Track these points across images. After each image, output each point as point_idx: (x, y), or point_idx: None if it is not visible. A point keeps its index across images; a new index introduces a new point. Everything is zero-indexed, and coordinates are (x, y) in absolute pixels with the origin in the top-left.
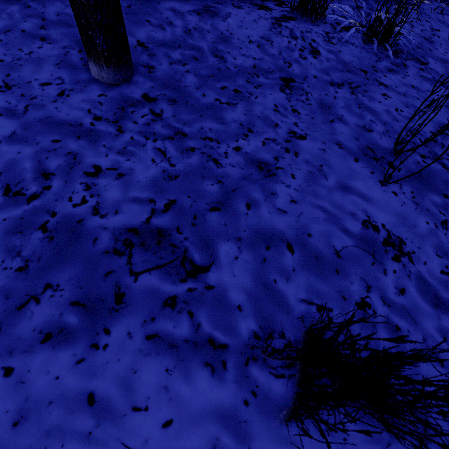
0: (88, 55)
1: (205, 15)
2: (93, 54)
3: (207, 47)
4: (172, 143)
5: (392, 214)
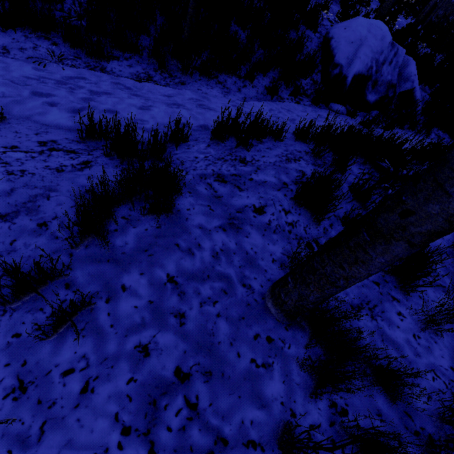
0: None
1: None
2: None
3: None
4: None
5: None
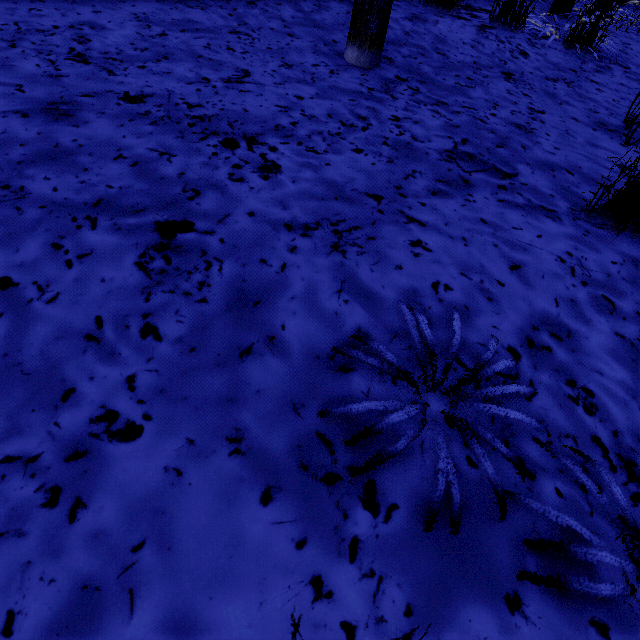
0: (353, 41)
1: (416, 21)
2: (362, 38)
3: (428, 46)
4: (439, 108)
5: (639, 163)
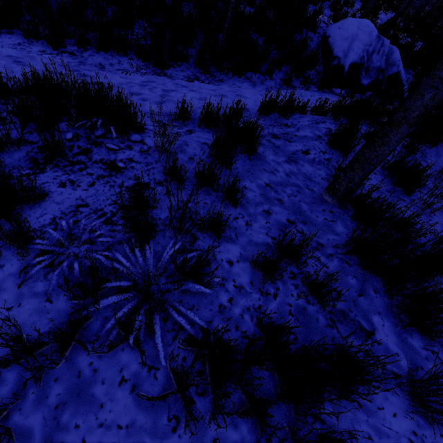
0: None
1: None
2: None
3: None
4: None
5: None
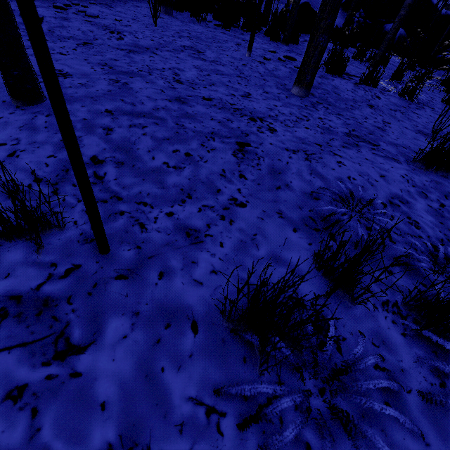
0: (297, 84)
1: (323, 78)
2: (302, 84)
3: (330, 90)
4: (339, 116)
5: None
